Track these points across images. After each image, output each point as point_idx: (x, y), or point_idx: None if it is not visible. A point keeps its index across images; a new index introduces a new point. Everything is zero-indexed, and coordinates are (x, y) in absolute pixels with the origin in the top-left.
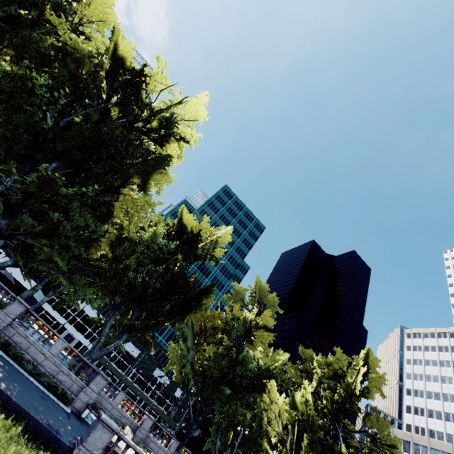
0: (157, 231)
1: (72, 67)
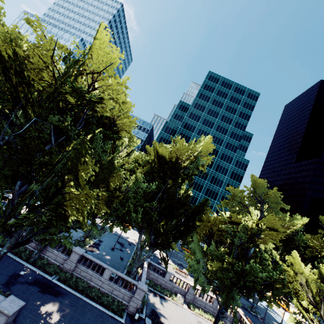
0: (137, 178)
1: None
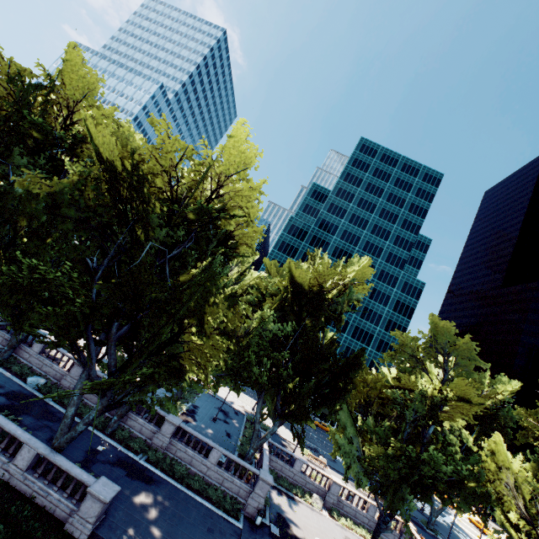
0: (263, 316)
1: (69, 213)
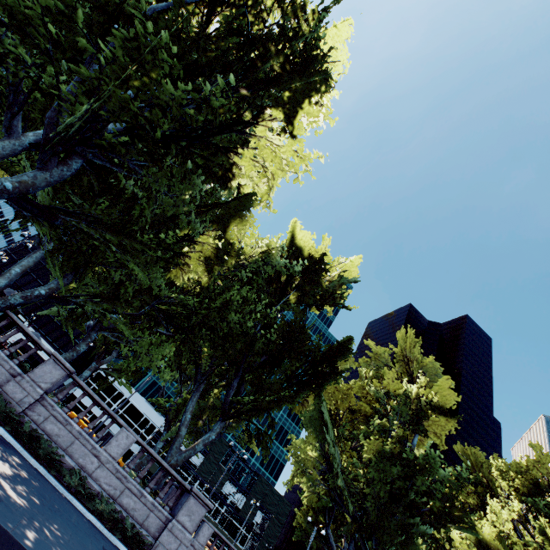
0: (268, 249)
1: None
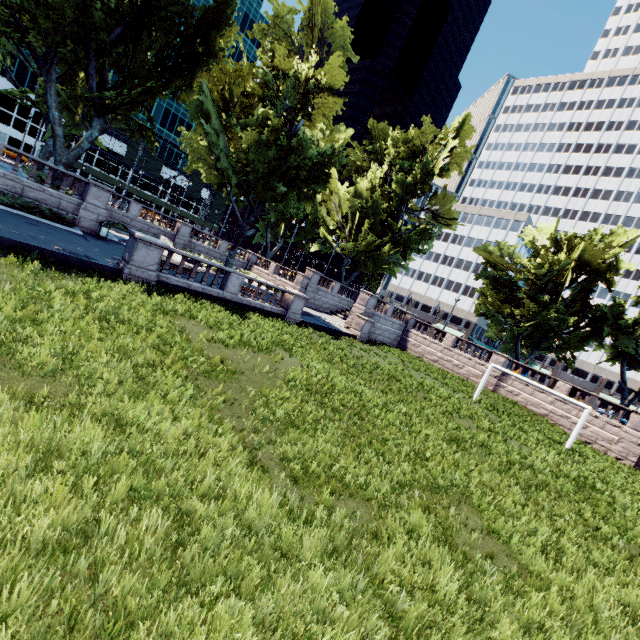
0: None
1: None
